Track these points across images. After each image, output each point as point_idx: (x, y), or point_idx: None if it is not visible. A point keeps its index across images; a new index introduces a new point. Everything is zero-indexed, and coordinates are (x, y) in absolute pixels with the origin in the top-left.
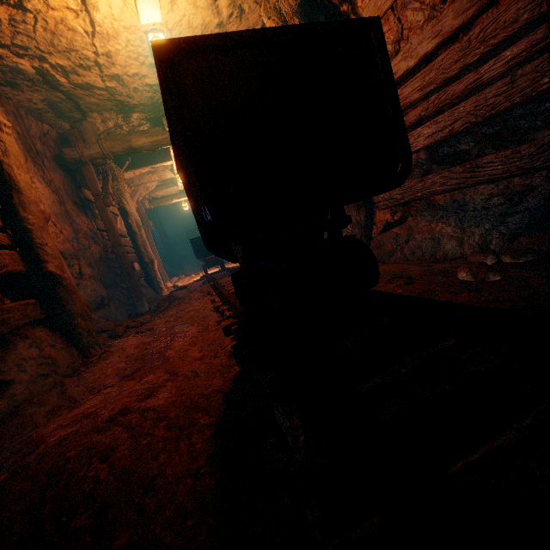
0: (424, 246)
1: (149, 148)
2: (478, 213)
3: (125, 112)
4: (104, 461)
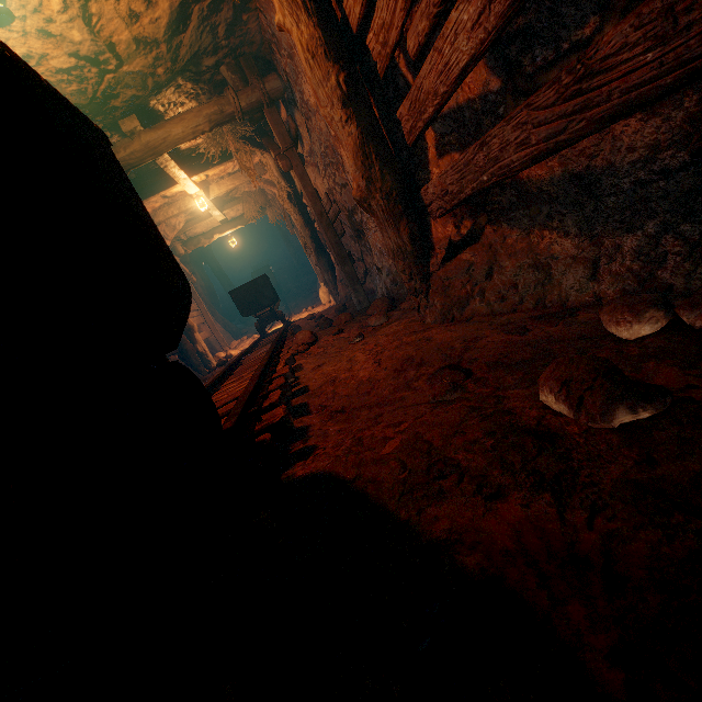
0: (521, 282)
1: None
2: (626, 198)
3: None
4: None
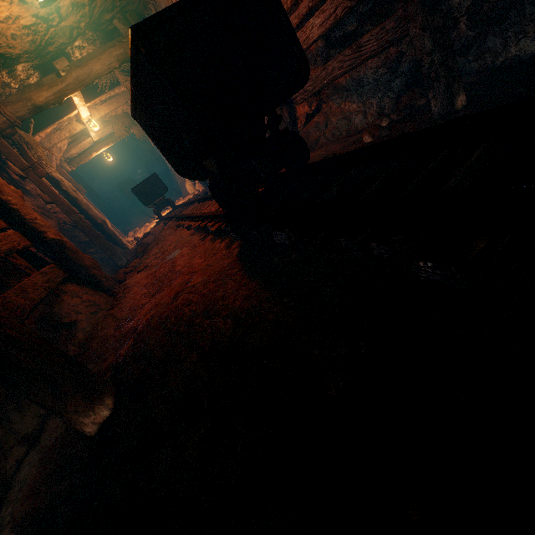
0: (339, 126)
1: (54, 102)
2: (371, 86)
3: (9, 66)
4: (190, 306)
